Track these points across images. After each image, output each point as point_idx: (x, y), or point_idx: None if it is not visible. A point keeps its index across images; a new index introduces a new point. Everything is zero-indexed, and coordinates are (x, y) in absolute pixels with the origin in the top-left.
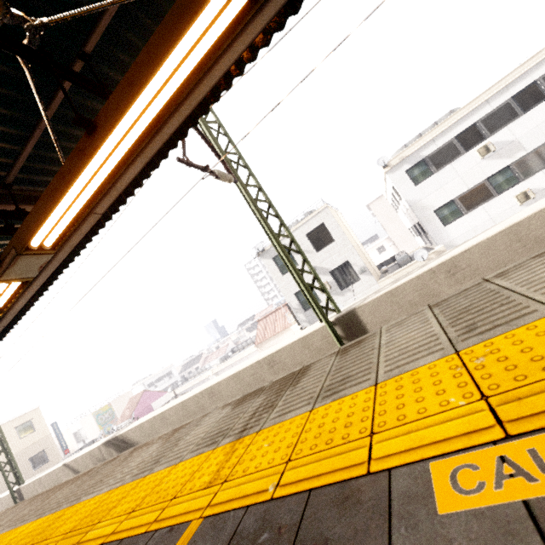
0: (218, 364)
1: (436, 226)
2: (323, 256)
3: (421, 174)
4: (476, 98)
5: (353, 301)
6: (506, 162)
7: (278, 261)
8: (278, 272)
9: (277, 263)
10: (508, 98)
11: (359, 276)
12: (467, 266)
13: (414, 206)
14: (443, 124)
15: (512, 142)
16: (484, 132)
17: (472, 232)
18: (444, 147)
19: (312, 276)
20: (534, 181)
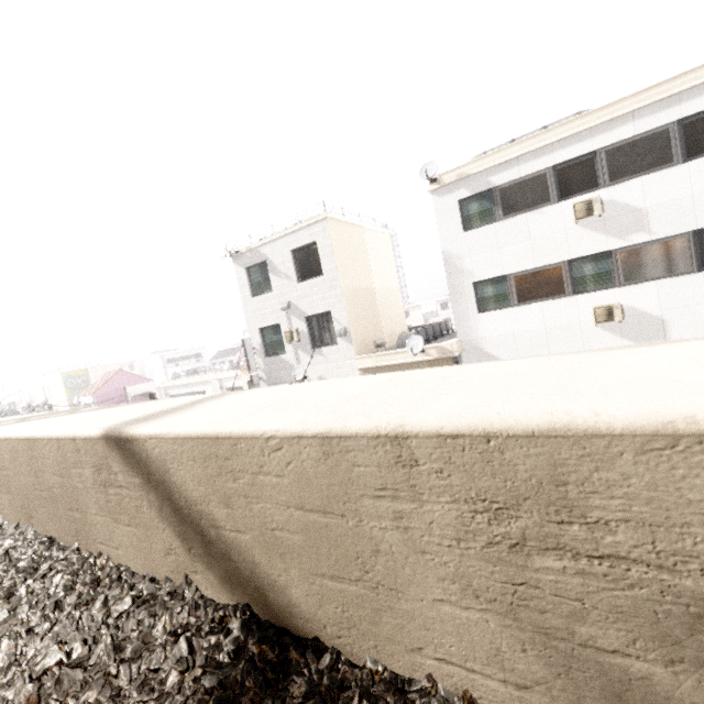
0: (225, 370)
1: (468, 307)
2: (303, 292)
3: (479, 214)
4: (619, 100)
5: (321, 370)
6: (611, 243)
7: (252, 275)
8: (247, 290)
9: (251, 277)
10: (673, 120)
11: (338, 339)
12: (2, 469)
13: (450, 264)
14: (545, 135)
15: (637, 211)
16: (602, 174)
17: (511, 337)
18: (529, 179)
19: (284, 313)
20: (636, 294)
